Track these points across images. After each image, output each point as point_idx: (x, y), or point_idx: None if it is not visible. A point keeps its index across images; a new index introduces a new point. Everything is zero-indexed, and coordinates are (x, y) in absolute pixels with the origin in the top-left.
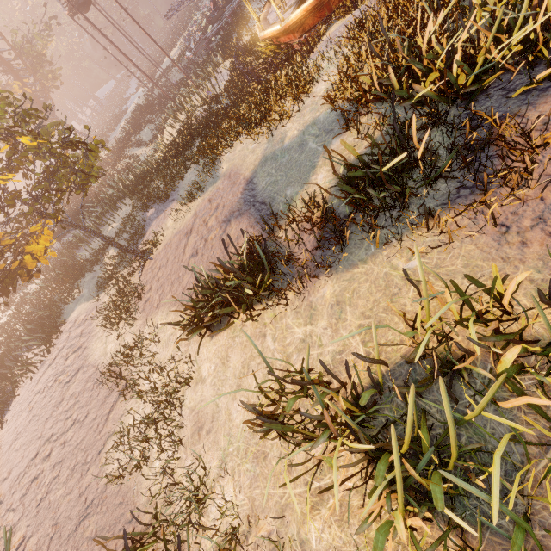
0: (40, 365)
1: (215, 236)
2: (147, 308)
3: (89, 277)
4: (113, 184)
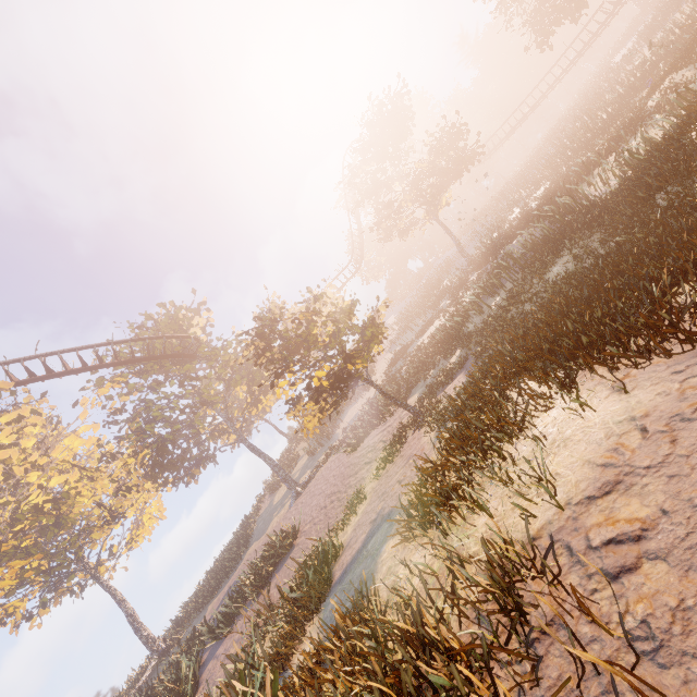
0: (385, 422)
1: (376, 512)
2: (380, 480)
3: (440, 366)
4: (553, 206)
